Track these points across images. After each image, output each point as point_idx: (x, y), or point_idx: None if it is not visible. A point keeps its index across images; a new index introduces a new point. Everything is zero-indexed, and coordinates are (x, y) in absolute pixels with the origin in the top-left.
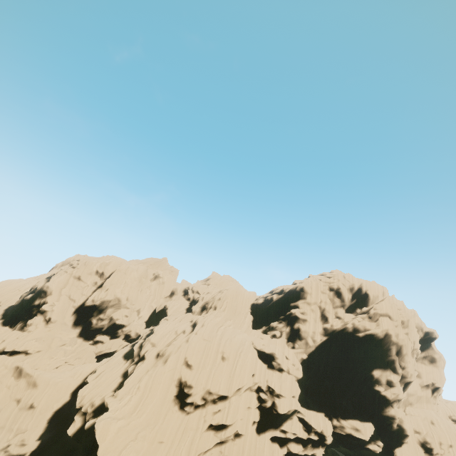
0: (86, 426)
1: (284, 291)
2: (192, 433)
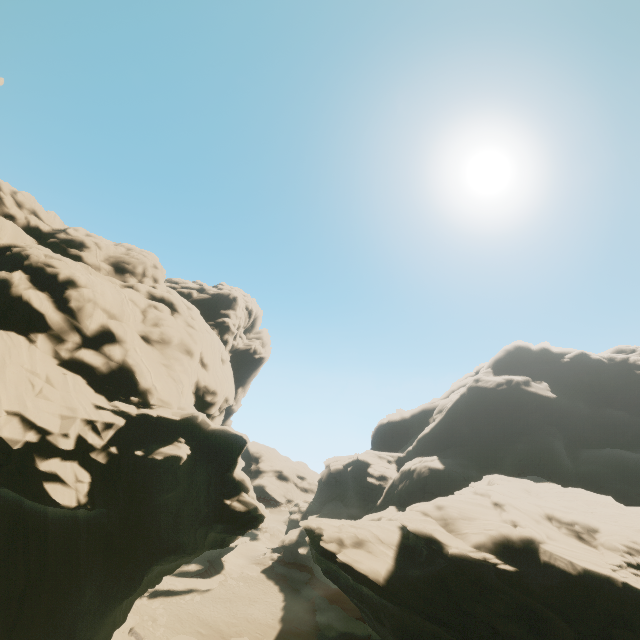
0: (184, 458)
1: (207, 291)
2: None
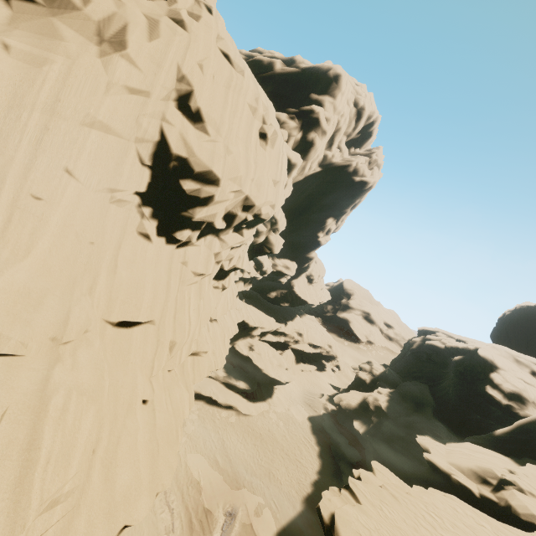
0: None
1: (297, 63)
2: (194, 290)
